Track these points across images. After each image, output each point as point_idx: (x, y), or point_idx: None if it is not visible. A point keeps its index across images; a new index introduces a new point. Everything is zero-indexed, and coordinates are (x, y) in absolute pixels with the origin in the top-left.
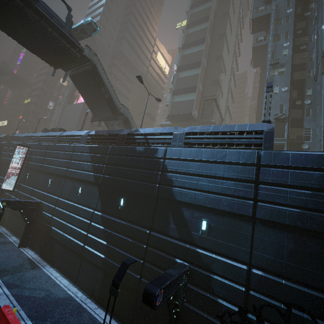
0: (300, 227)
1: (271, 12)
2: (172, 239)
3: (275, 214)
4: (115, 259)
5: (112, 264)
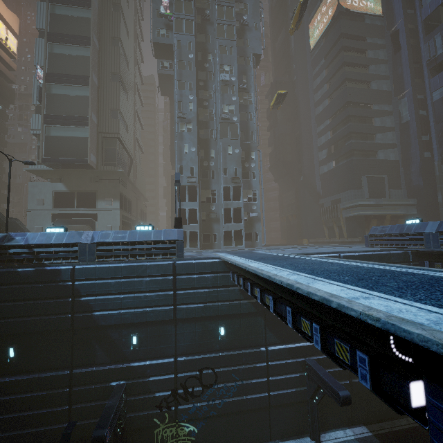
0: (204, 316)
1: (174, 47)
2: (102, 366)
3: (189, 312)
4: (22, 426)
5: (18, 434)
